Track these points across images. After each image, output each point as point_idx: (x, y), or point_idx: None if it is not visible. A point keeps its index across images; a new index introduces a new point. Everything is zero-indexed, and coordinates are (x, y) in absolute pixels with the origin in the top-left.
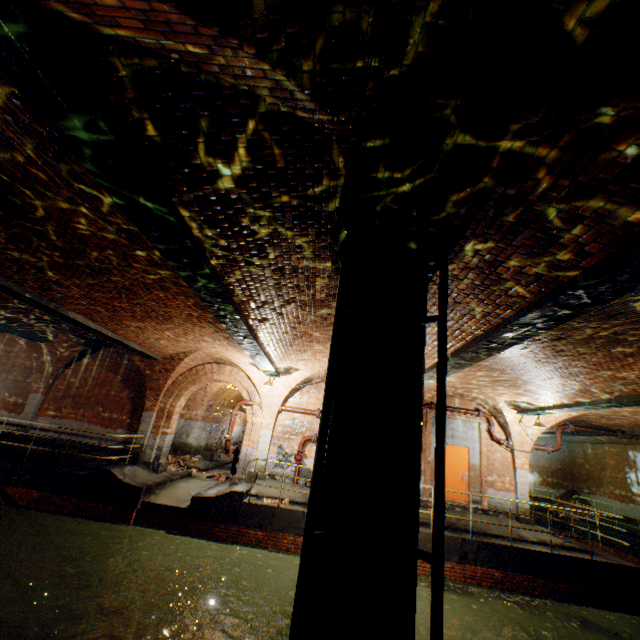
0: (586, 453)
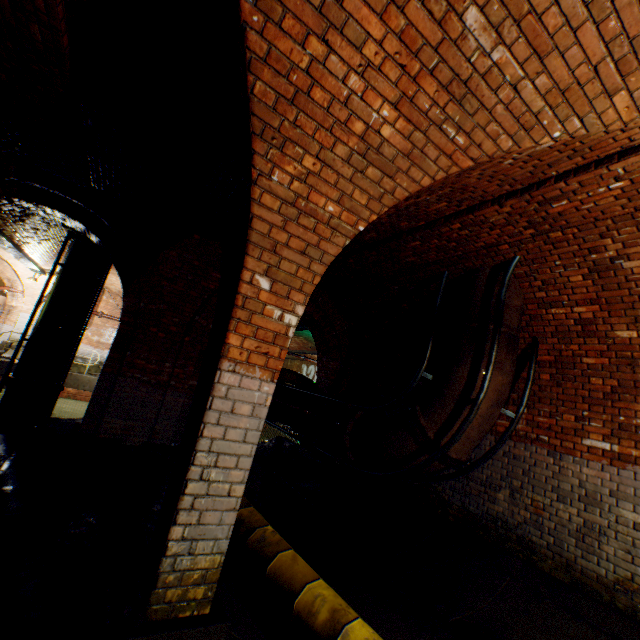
0: (288, 365)
